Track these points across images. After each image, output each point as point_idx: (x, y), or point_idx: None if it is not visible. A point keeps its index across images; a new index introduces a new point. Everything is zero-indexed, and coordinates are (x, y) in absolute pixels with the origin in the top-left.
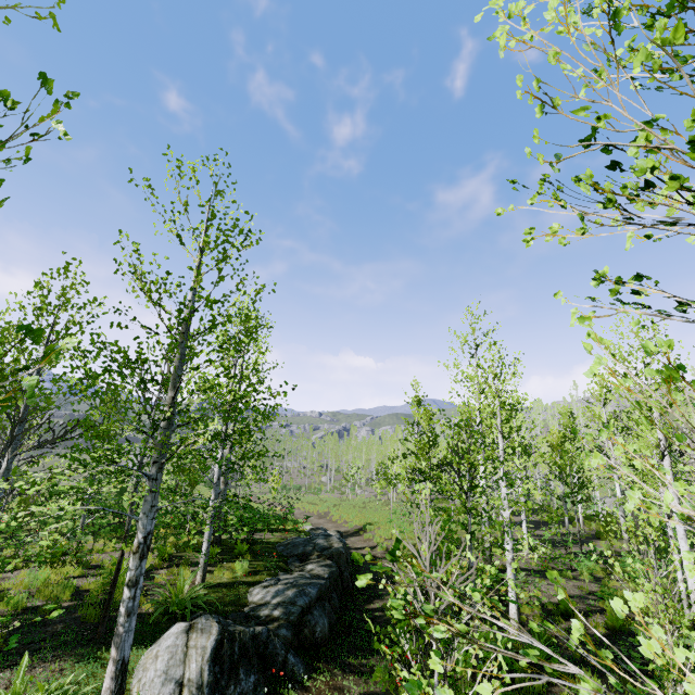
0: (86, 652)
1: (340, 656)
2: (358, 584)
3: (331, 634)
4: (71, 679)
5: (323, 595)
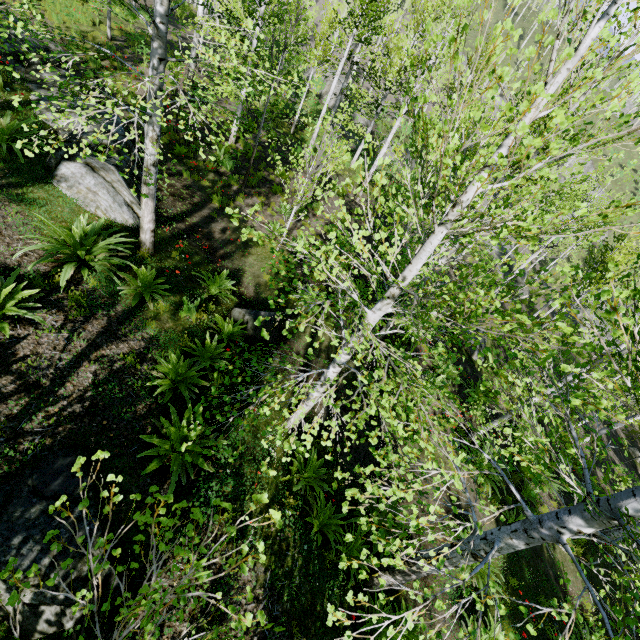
0: (8, 196)
1: None
2: None
3: None
4: (81, 219)
5: None
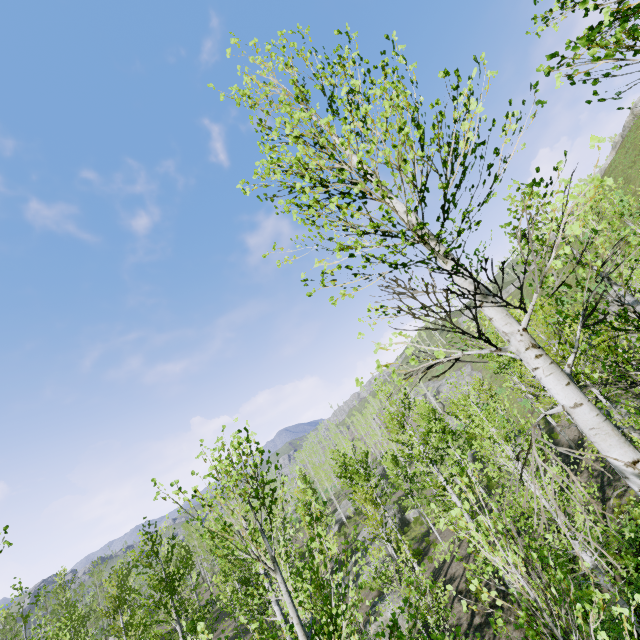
0: None
1: None
2: None
3: None
4: None
5: None
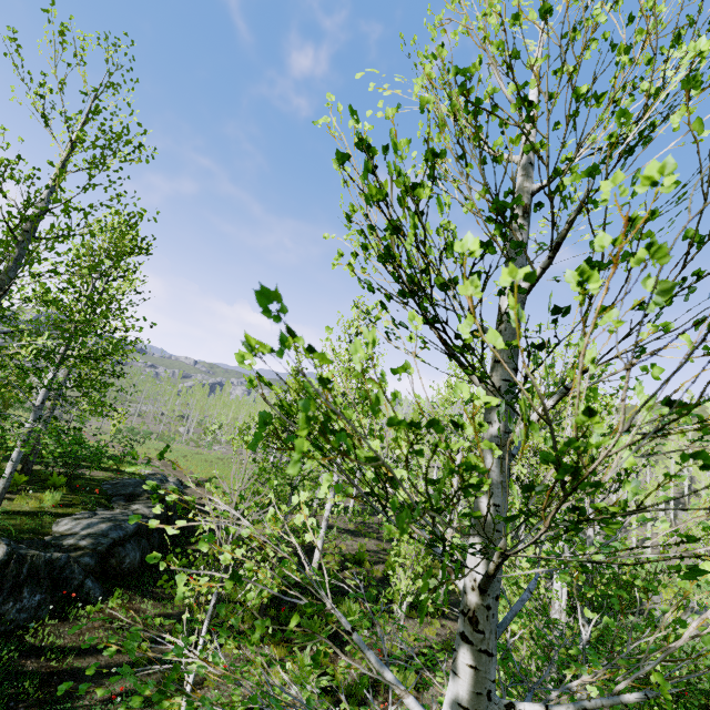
0: None
1: (145, 585)
2: (127, 470)
3: (142, 567)
4: None
5: (141, 532)
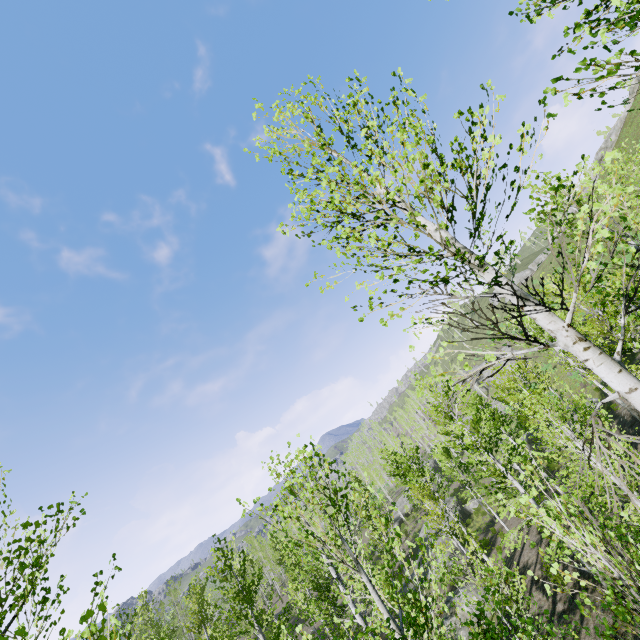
0: None
1: None
2: None
3: None
4: None
5: None
